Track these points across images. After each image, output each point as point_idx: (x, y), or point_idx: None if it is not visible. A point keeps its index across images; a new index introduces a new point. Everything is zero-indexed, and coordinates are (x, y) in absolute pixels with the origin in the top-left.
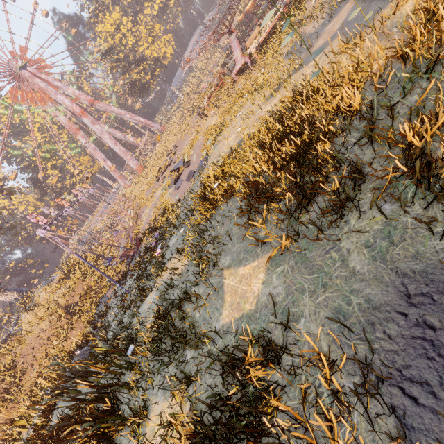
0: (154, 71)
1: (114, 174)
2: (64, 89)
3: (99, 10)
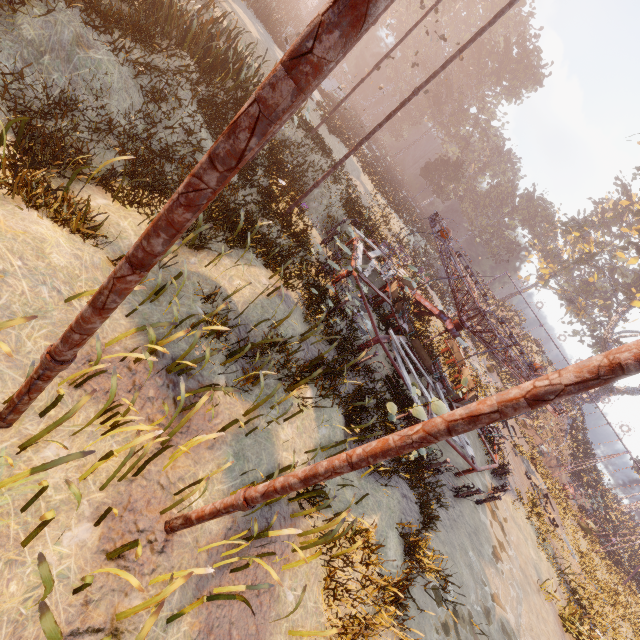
0: None
1: None
2: None
3: None
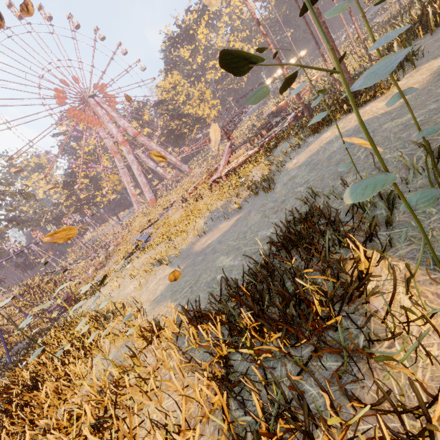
0: (193, 126)
1: (132, 198)
2: (117, 119)
3: (171, 67)
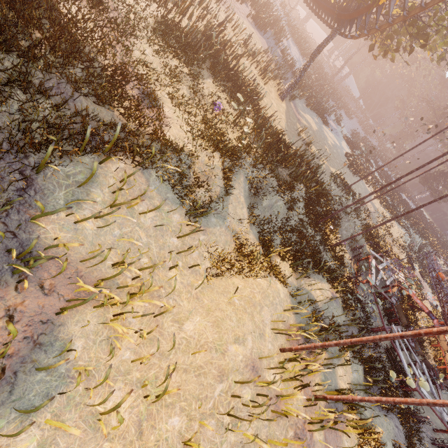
0: None
1: None
2: None
3: None
